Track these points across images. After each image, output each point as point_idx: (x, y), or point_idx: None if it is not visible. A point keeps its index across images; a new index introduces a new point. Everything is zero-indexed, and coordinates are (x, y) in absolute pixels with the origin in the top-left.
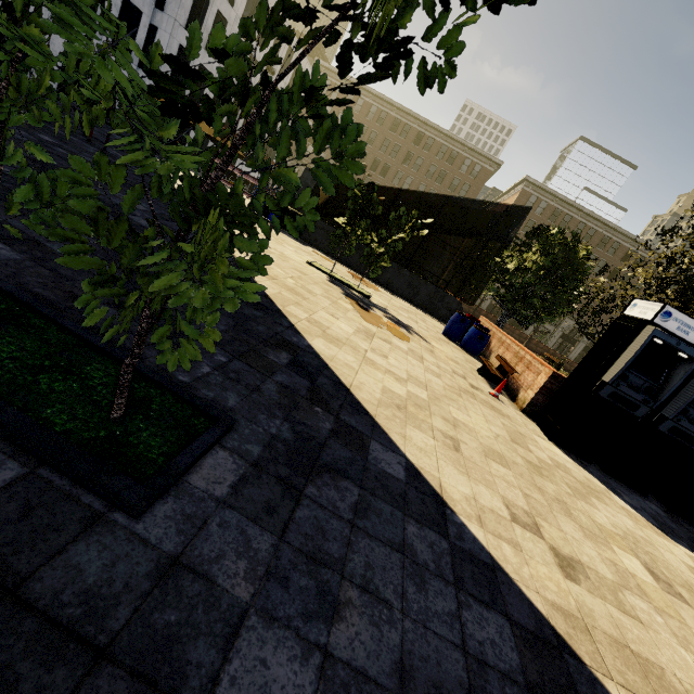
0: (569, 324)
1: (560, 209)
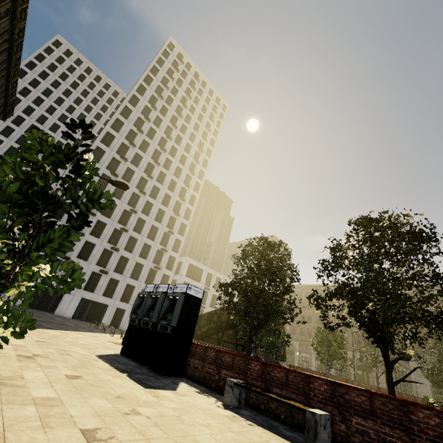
0: None
1: None
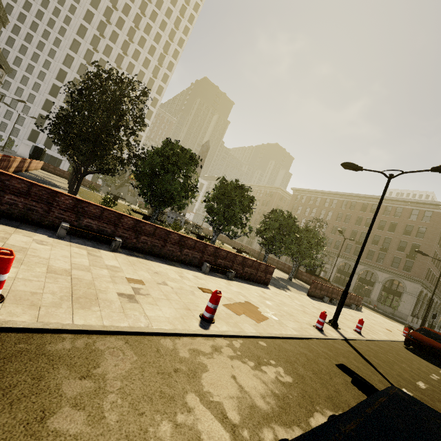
0: (340, 261)
1: (313, 196)
